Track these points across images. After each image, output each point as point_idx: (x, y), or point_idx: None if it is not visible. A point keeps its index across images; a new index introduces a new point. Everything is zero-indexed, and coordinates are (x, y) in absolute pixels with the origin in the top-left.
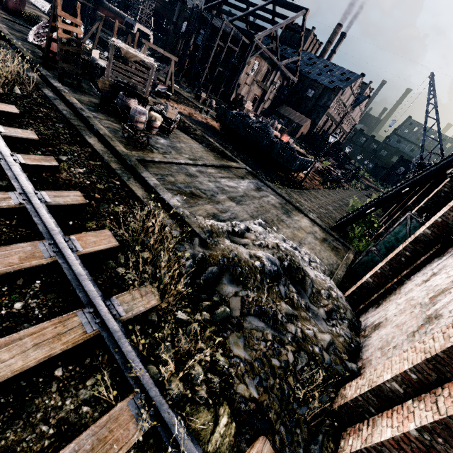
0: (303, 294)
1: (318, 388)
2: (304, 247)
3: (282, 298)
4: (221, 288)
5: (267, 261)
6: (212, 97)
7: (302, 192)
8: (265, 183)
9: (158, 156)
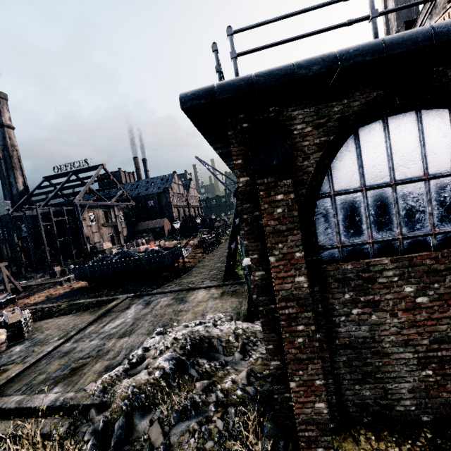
0: (217, 356)
1: (259, 424)
2: (208, 315)
3: (197, 379)
4: (136, 432)
5: (164, 363)
6: (69, 263)
7: (191, 272)
8: (152, 293)
9: (16, 369)
